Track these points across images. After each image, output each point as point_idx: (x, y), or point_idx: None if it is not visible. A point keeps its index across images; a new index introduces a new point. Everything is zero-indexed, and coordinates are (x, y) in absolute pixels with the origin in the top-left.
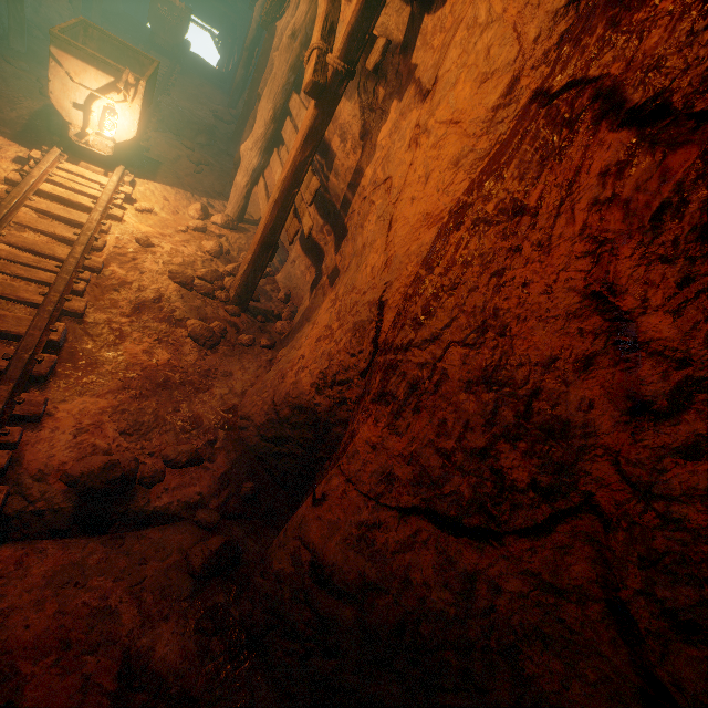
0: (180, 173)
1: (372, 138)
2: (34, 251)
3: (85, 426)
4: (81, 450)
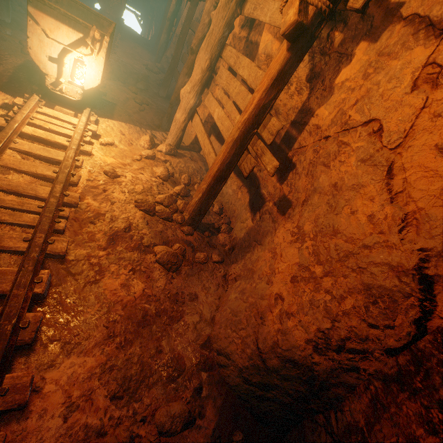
0: (129, 111)
1: (324, 80)
2: (18, 193)
3: (75, 399)
4: (72, 436)
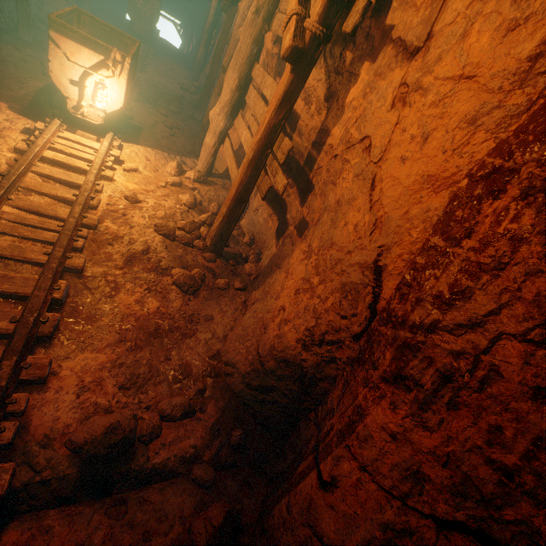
0: (158, 136)
1: (338, 100)
2: (39, 213)
3: (87, 383)
4: (83, 410)
